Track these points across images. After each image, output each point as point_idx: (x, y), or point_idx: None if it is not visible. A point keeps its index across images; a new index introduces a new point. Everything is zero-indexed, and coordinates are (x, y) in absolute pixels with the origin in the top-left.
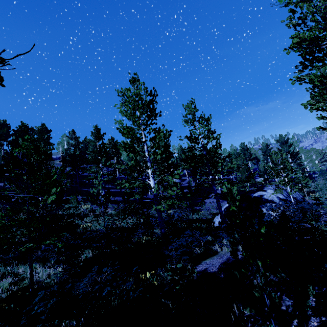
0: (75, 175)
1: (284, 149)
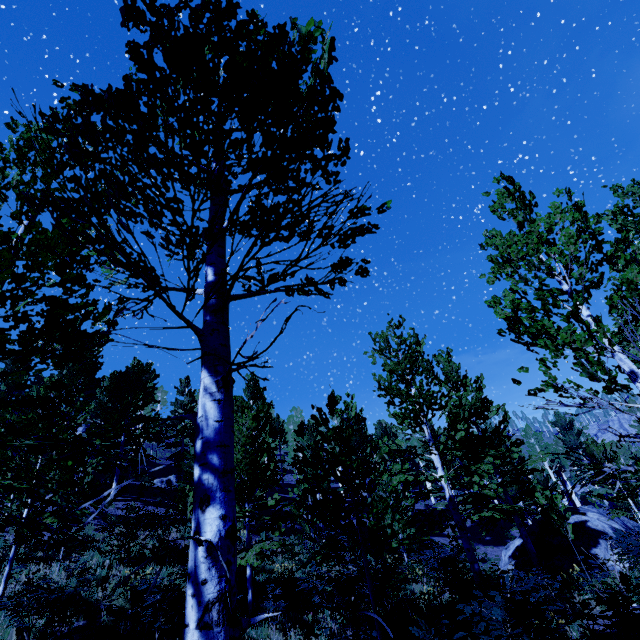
0: (177, 467)
1: (570, 439)
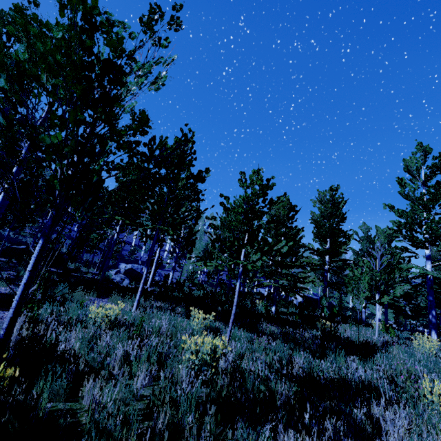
0: None
1: None
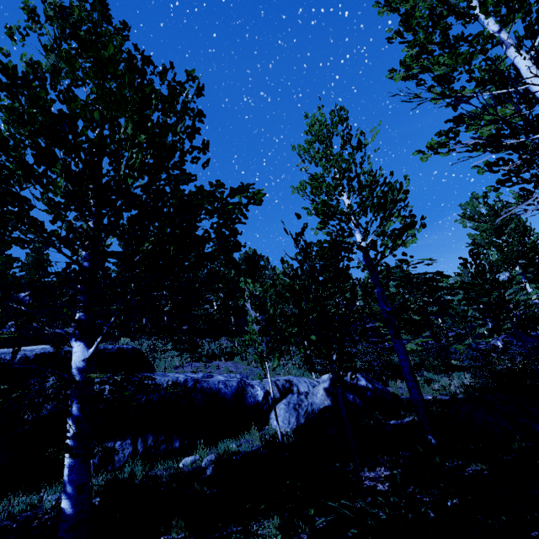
0: None
1: None
